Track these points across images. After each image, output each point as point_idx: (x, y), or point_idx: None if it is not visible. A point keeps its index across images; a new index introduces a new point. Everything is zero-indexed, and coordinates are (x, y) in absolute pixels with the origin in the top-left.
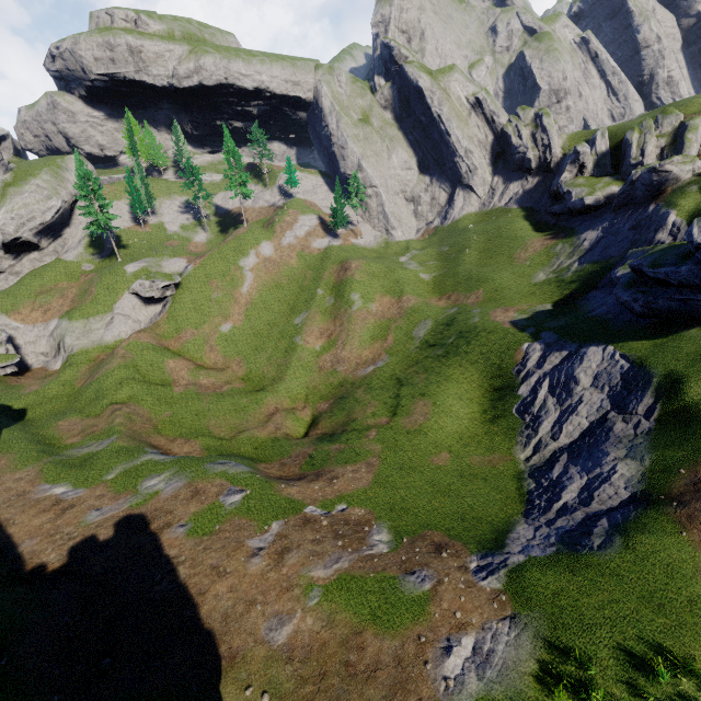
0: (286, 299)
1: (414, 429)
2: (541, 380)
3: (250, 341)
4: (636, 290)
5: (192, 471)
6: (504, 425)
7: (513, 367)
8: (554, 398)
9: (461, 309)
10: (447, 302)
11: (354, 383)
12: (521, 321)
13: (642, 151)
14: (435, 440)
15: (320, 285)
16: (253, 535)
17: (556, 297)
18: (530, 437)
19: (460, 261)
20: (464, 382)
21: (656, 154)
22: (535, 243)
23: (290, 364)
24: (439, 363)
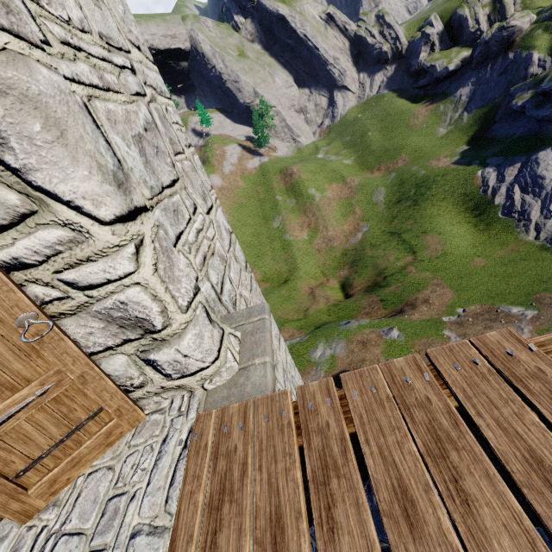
0: (254, 213)
1: (440, 254)
2: (511, 188)
3: (248, 252)
4: (550, 106)
5: (337, 335)
6: (499, 227)
7: (477, 190)
8: (530, 194)
9: (400, 171)
10: (381, 172)
11: (356, 249)
12: (460, 160)
13: (476, 21)
14: (461, 254)
15: (275, 193)
16: (444, 343)
17: (465, 139)
18: (527, 225)
19: (368, 142)
20: (445, 214)
21: (485, 21)
22: (420, 111)
23: (295, 255)
24: (414, 210)
